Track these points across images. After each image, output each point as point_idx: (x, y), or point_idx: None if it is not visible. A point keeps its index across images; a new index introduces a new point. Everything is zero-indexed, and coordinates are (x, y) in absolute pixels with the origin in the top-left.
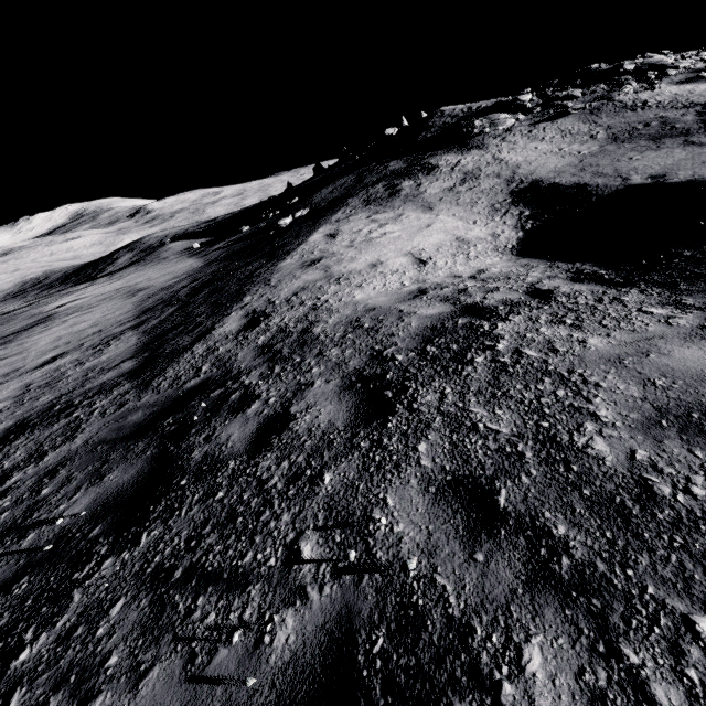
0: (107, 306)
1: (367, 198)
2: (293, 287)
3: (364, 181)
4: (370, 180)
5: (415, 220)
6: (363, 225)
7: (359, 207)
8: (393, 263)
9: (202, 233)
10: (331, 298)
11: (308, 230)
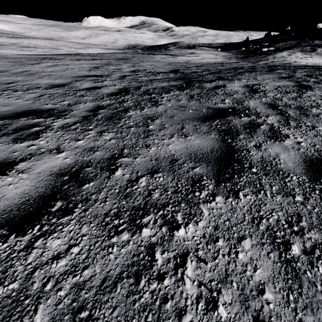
0: (212, 55)
1: (302, 49)
2: (282, 60)
3: (301, 44)
4: (304, 44)
5: (317, 59)
6: (300, 56)
7: (298, 51)
8: (309, 63)
9: (211, 47)
10: (293, 63)
11: (279, 52)
